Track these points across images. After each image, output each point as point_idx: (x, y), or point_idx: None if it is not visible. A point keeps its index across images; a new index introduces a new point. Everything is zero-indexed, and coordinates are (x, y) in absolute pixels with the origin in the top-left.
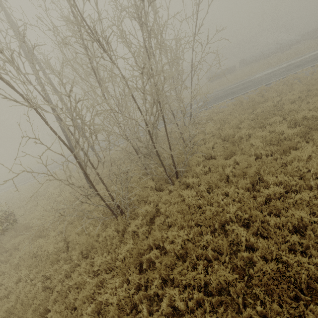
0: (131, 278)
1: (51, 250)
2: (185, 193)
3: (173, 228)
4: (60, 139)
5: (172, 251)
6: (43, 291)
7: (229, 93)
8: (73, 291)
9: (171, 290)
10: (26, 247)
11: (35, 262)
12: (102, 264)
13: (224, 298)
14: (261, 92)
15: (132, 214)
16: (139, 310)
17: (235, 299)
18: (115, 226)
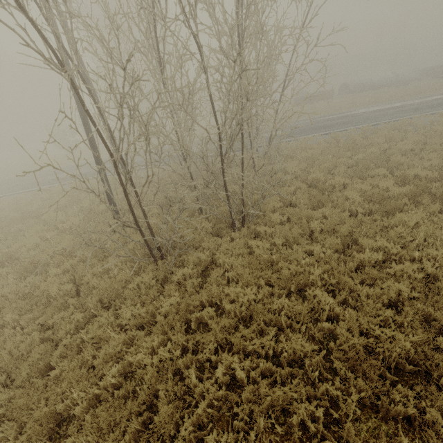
0: (174, 338)
1: (54, 292)
2: (255, 243)
3: (234, 285)
4: (99, 132)
5: (231, 312)
6: (44, 343)
7: (321, 126)
8: (89, 347)
9: (230, 357)
10: (11, 284)
11: (27, 305)
12: (132, 318)
13: (296, 371)
14: (364, 133)
15: (176, 261)
16: (185, 376)
17: (308, 373)
18: (152, 272)
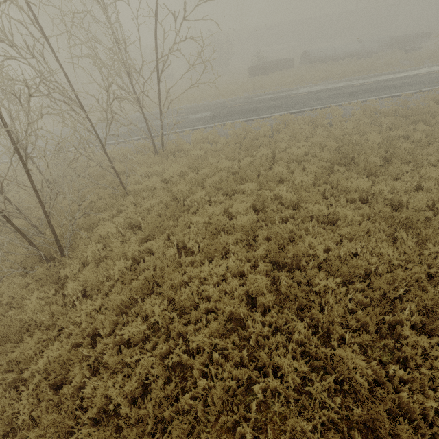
0: None
1: None
2: (36, 295)
3: None
4: None
5: None
6: None
7: (250, 109)
8: None
9: None
10: None
11: None
12: None
13: None
14: (278, 125)
15: None
16: None
17: None
18: None
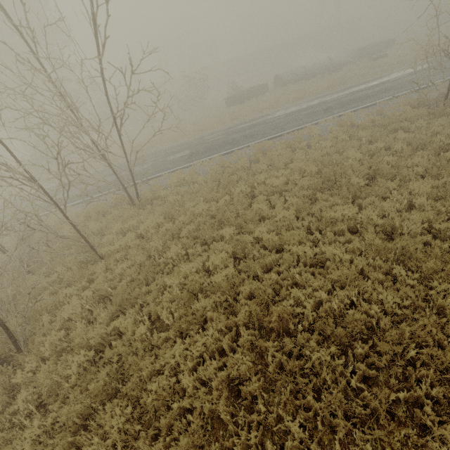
0: None
1: None
2: None
3: None
4: None
5: None
6: None
7: (227, 141)
8: None
9: None
10: None
11: None
12: None
13: None
14: (255, 155)
15: None
16: None
17: None
18: None
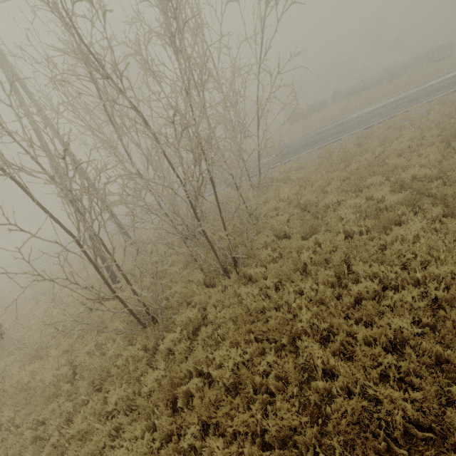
0: (159, 422)
1: (48, 380)
2: (244, 290)
3: (224, 344)
4: (56, 219)
5: (221, 379)
6: (32, 445)
7: (315, 140)
8: (75, 444)
9: (212, 442)
10: (14, 375)
11: (24, 399)
12: (119, 401)
13: (288, 452)
14: (358, 139)
15: (169, 323)
16: None
17: (303, 453)
18: (143, 341)
